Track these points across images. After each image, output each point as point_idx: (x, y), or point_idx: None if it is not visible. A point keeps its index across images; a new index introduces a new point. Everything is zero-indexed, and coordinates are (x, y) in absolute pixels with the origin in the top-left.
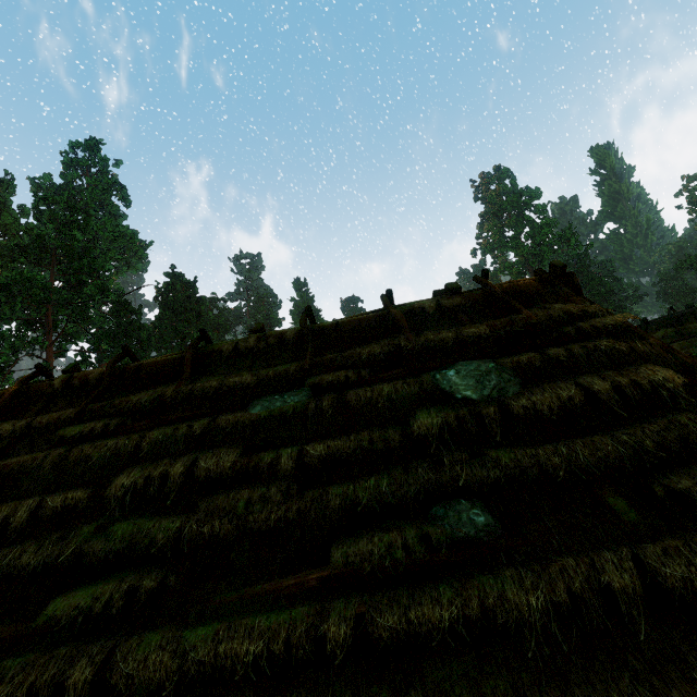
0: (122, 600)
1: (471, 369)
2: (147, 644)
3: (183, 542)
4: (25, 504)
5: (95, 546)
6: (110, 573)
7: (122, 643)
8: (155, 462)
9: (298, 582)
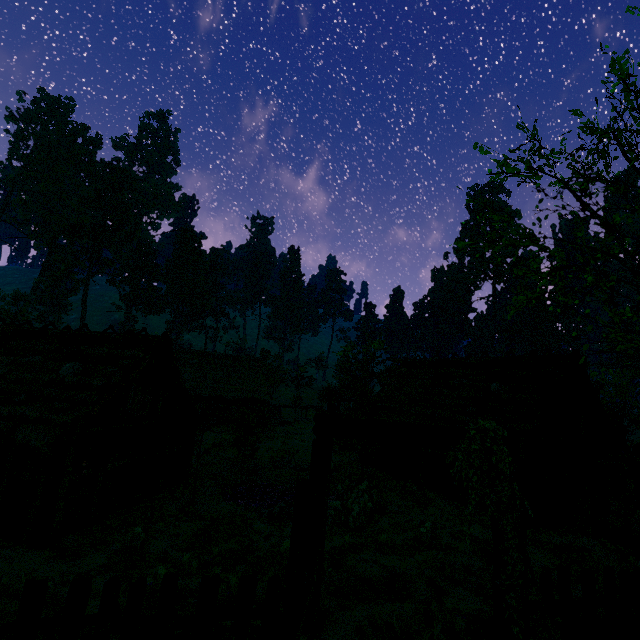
0: None
1: (72, 365)
2: None
3: None
4: None
5: None
6: None
7: None
8: None
9: None
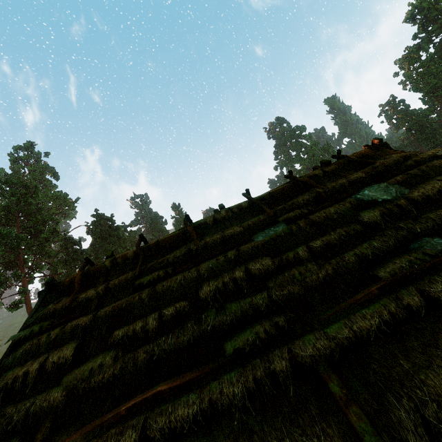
0: (273, 329)
1: (376, 188)
2: (308, 340)
3: (273, 303)
4: (150, 317)
5: (220, 319)
6: (239, 329)
7: (292, 345)
8: (218, 276)
9: (366, 293)
